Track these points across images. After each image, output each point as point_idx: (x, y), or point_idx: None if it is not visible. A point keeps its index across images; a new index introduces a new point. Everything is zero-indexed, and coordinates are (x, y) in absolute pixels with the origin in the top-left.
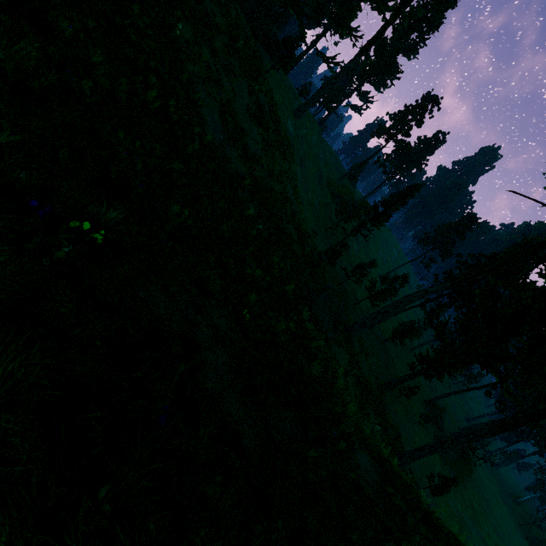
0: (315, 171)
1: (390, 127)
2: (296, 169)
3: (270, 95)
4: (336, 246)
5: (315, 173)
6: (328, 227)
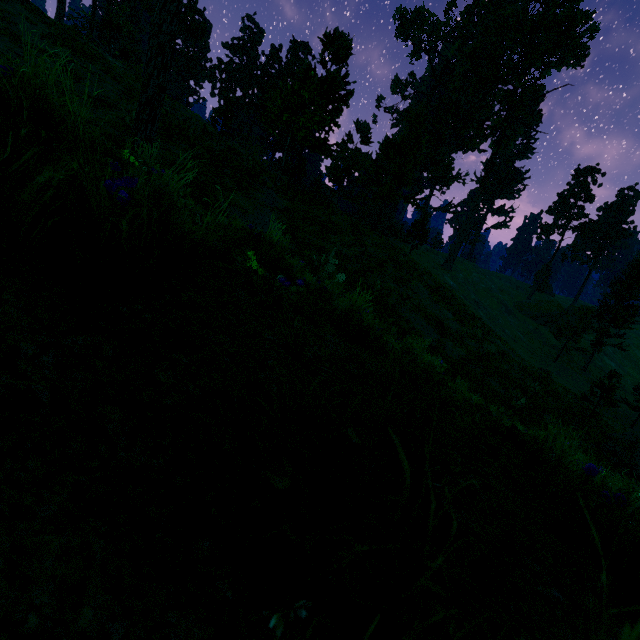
0: (496, 305)
1: (555, 221)
2: (480, 315)
3: (428, 273)
4: (602, 380)
5: (497, 307)
6: (553, 356)
